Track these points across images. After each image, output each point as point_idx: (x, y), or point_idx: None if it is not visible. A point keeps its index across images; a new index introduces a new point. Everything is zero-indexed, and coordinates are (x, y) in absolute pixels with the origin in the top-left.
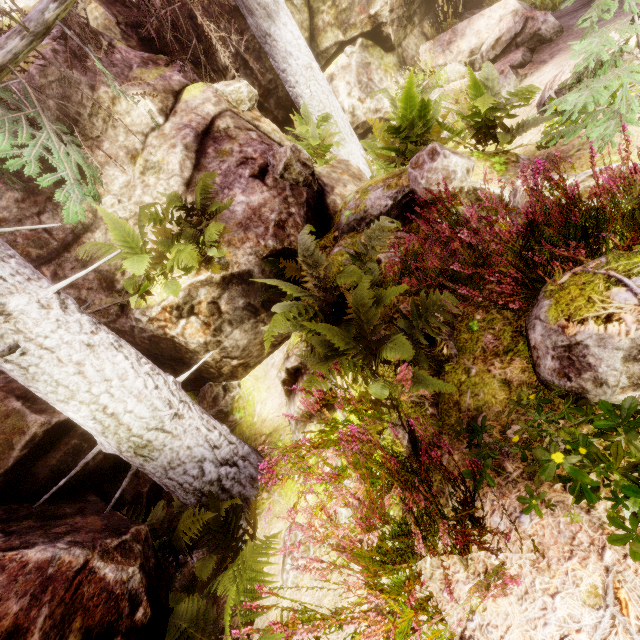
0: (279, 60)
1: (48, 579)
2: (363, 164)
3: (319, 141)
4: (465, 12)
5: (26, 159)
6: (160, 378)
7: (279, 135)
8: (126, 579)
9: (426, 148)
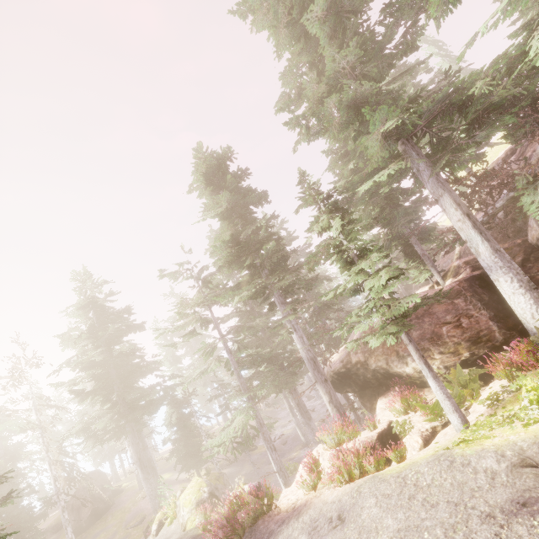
0: None
1: (489, 328)
2: None
3: None
4: None
5: (538, 212)
6: (534, 306)
7: None
8: (498, 338)
9: None
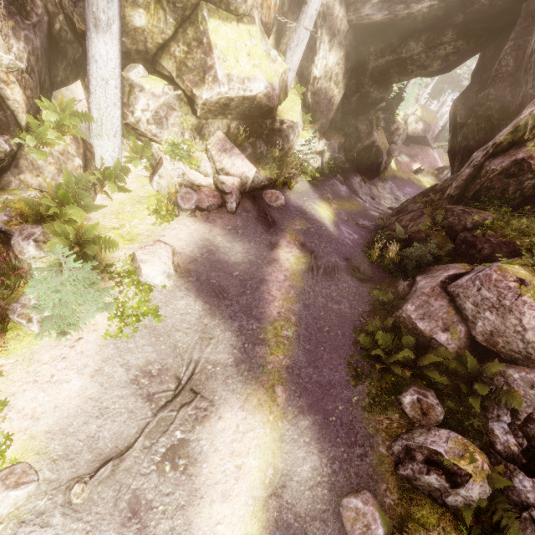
0: (90, 51)
1: None
2: (110, 156)
3: (35, 143)
4: (262, 141)
5: None
6: None
7: (18, 106)
8: None
9: (34, 229)
